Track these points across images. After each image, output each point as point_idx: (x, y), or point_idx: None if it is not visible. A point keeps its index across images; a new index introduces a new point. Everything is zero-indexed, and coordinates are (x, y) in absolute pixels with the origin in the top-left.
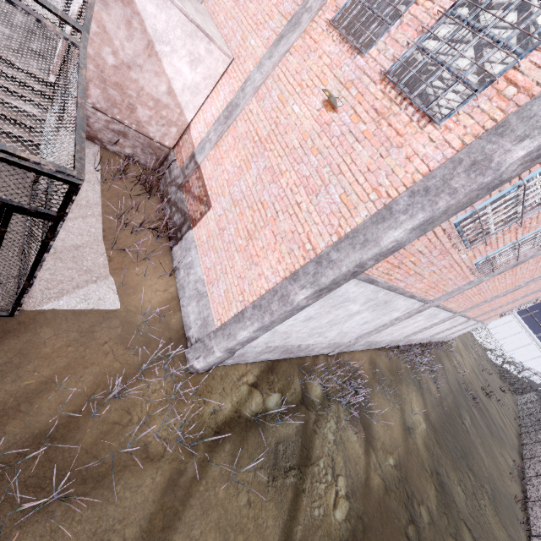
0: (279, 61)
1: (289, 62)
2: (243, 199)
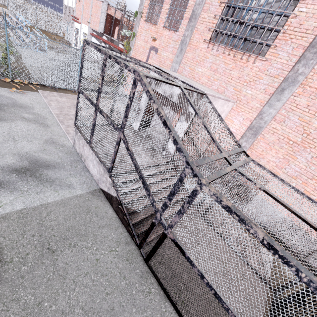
0: (286, 101)
1: (296, 100)
2: (301, 175)
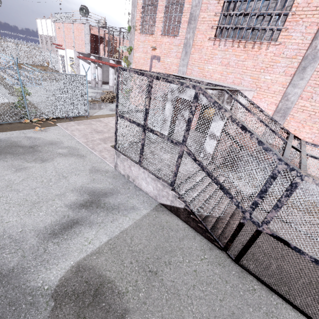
0: (310, 78)
1: None
2: None
